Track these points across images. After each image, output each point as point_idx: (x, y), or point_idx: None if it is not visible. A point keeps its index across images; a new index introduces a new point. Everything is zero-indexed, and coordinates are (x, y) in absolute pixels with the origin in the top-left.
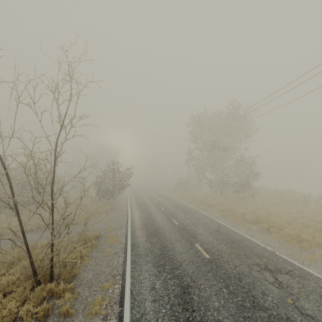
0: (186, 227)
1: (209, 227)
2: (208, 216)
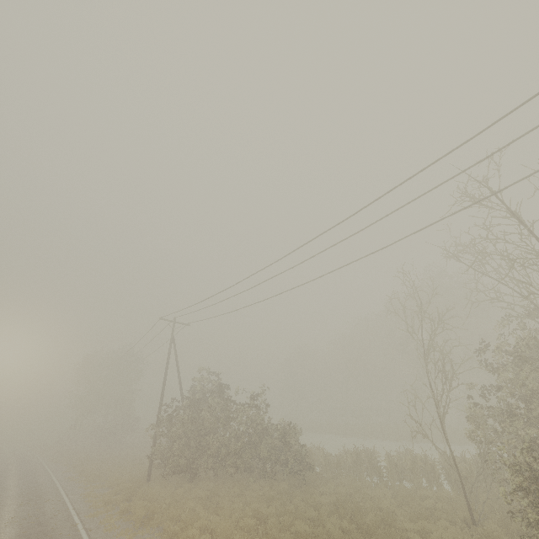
0: (5, 471)
1: (27, 468)
2: (44, 463)
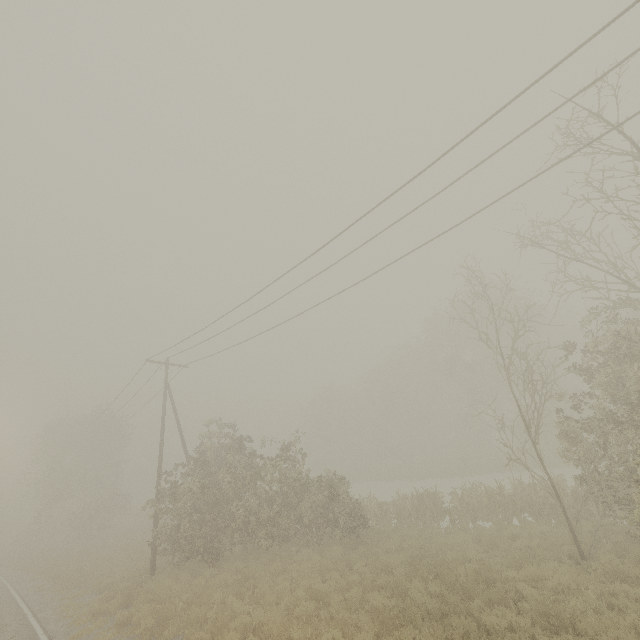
0: None
1: None
2: None
